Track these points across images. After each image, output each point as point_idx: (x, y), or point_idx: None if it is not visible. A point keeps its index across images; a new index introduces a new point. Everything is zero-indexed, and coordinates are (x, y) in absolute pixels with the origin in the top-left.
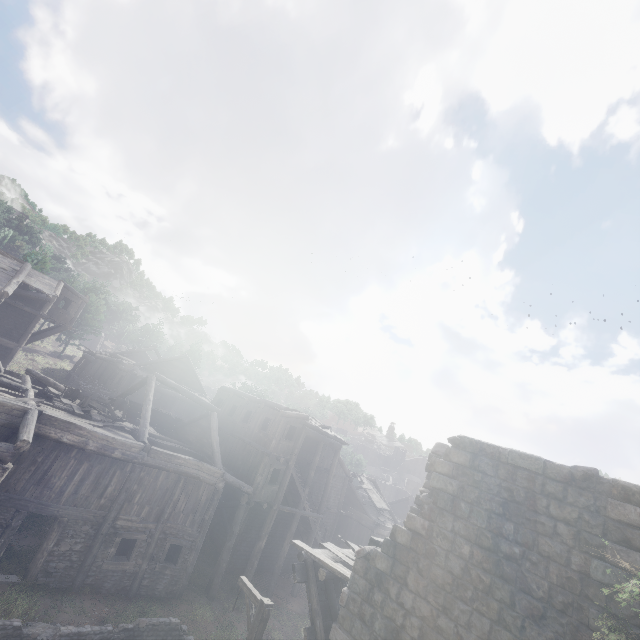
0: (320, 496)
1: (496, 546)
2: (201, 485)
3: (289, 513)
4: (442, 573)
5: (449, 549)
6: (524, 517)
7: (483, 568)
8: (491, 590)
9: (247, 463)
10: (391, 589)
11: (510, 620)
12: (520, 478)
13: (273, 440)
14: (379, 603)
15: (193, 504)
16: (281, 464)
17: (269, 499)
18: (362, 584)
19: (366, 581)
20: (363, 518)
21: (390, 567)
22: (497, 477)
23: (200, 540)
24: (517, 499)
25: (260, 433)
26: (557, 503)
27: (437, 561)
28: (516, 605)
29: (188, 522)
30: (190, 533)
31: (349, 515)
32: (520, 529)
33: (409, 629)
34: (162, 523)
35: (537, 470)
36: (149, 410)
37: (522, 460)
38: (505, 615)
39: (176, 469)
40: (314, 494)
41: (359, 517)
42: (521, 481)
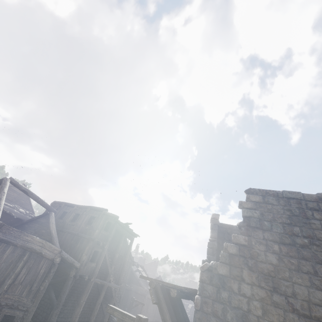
0: (116, 275)
1: (293, 241)
2: (41, 260)
3: (96, 288)
4: (266, 265)
5: (265, 250)
6: (303, 222)
7: (290, 256)
8: (300, 267)
9: (74, 248)
10: (233, 286)
11: (318, 283)
12: (293, 203)
13: (96, 230)
14: (226, 299)
15: (32, 276)
16: (99, 248)
17: (88, 274)
18: (210, 289)
19: (213, 286)
20: (139, 289)
21: (229, 271)
22: (280, 205)
23: (32, 309)
24: (295, 214)
25: (86, 226)
26: (317, 212)
27: (260, 259)
28: (318, 272)
29: (24, 293)
30: (24, 303)
31: (130, 289)
32: (303, 229)
33: (254, 311)
34: (0, 294)
35: (300, 198)
36: (3, 199)
37: (291, 194)
38: (314, 280)
39: (23, 244)
40: (112, 273)
41: (136, 289)
42: (294, 204)
